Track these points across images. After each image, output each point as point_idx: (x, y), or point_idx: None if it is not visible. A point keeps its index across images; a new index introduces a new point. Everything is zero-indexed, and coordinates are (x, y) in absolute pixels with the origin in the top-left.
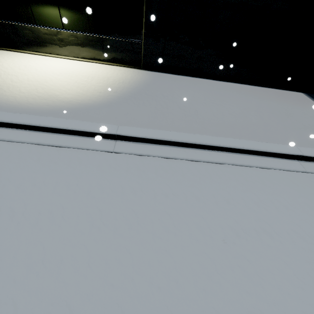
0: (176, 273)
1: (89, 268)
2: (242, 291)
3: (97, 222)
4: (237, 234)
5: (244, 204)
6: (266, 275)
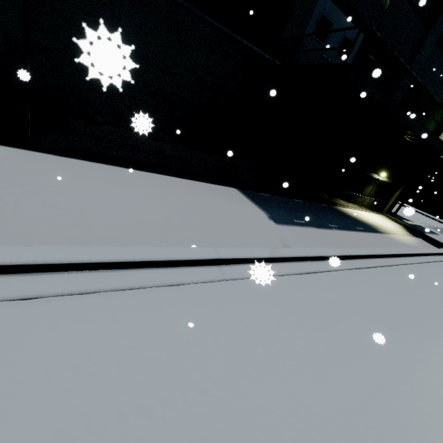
0: None
1: None
2: None
3: None
4: None
5: (113, 364)
6: None
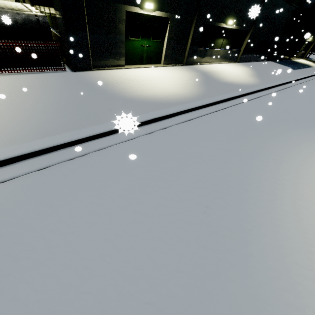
0: None
1: None
2: None
3: None
4: None
5: None
6: None
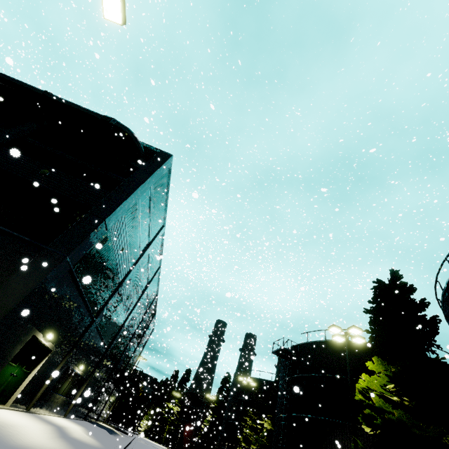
0: None
1: None
2: None
3: None
4: None
5: None
6: None
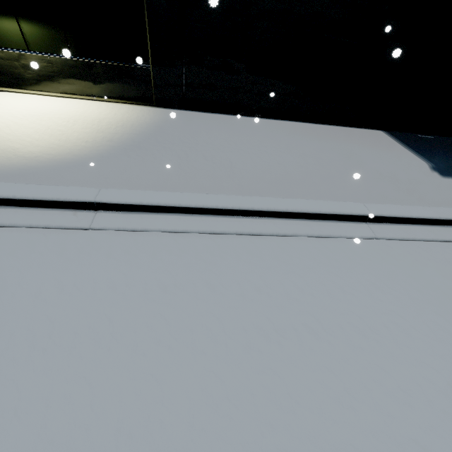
0: (162, 408)
1: (15, 417)
2: (262, 424)
3: (44, 340)
4: (267, 338)
5: (282, 292)
6: (302, 396)
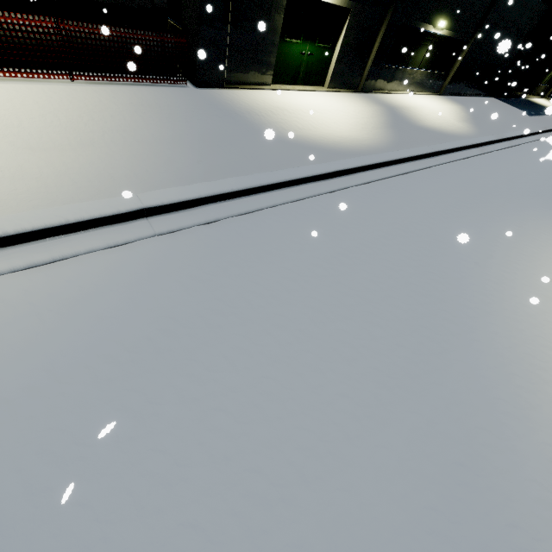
0: None
1: None
2: None
3: None
4: None
5: None
6: None
